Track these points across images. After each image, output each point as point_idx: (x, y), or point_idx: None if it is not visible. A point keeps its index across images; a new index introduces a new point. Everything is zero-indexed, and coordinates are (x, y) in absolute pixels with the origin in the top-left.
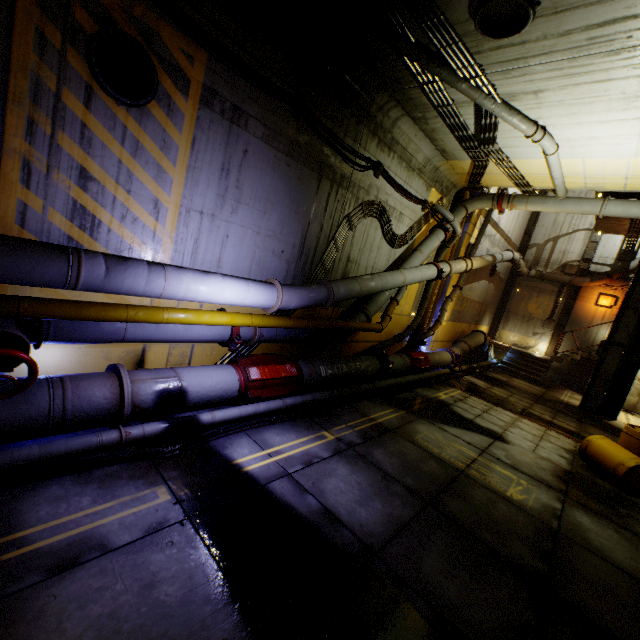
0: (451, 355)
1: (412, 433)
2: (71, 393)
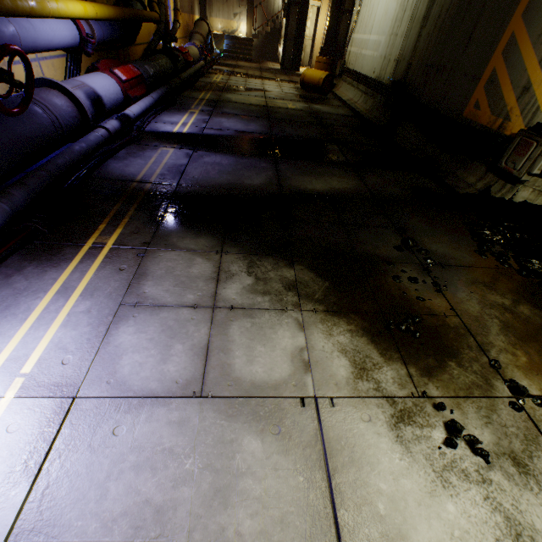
0: (197, 48)
1: (229, 100)
2: (47, 105)
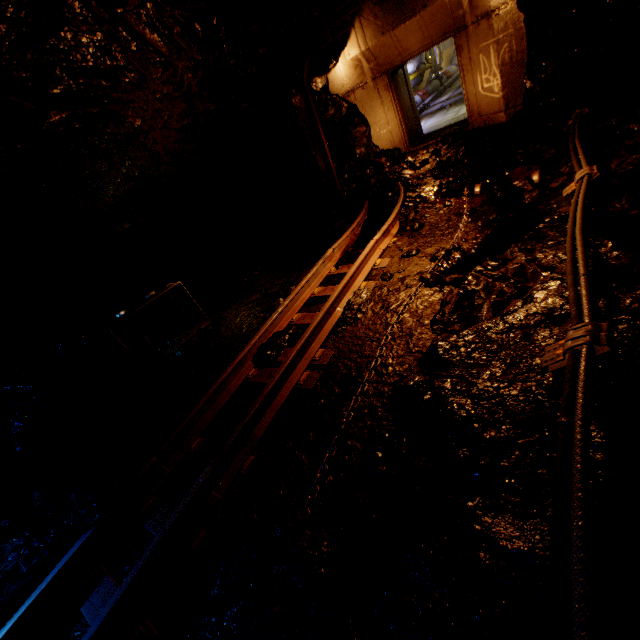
0: (455, 66)
1: None
2: None
